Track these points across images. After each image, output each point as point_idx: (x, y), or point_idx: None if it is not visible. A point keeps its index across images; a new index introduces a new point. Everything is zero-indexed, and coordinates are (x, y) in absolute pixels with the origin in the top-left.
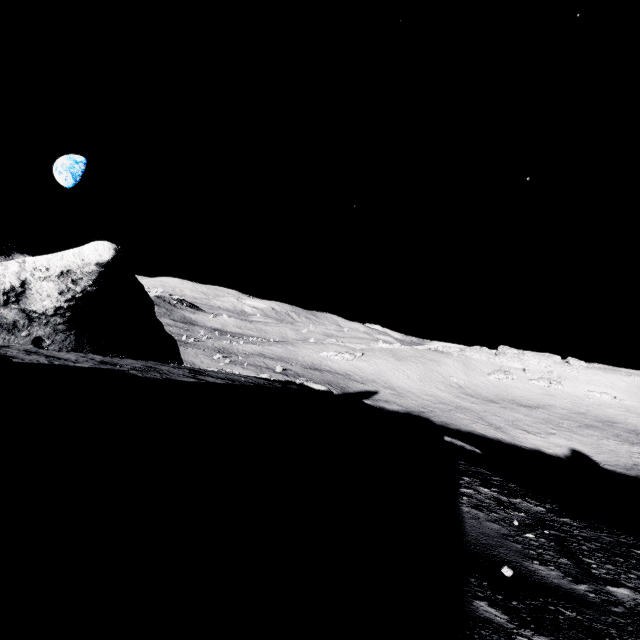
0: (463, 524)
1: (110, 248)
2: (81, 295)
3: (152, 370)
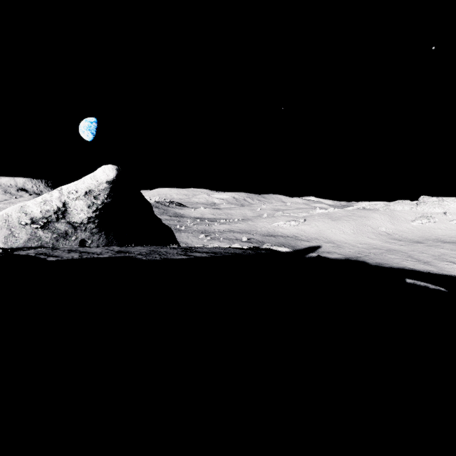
0: None
1: (113, 169)
2: (102, 206)
3: (154, 253)
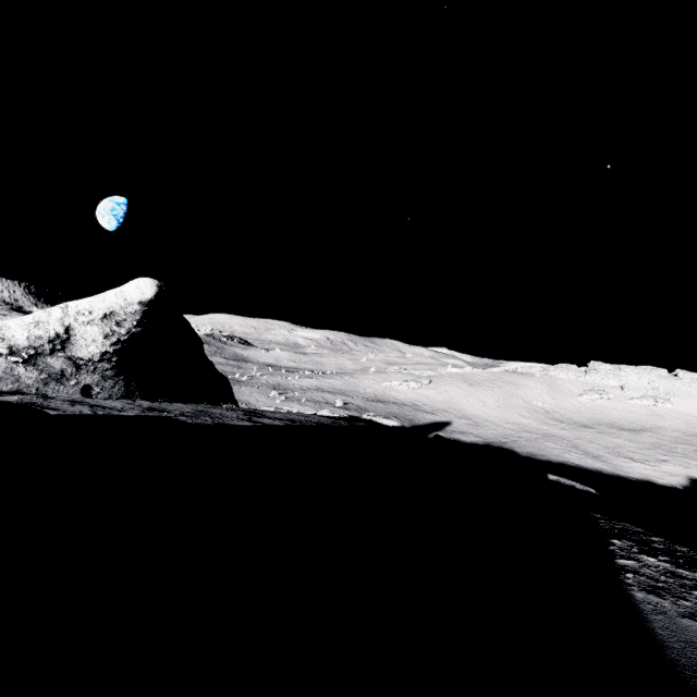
0: (649, 625)
1: (152, 285)
2: (126, 337)
3: (203, 414)
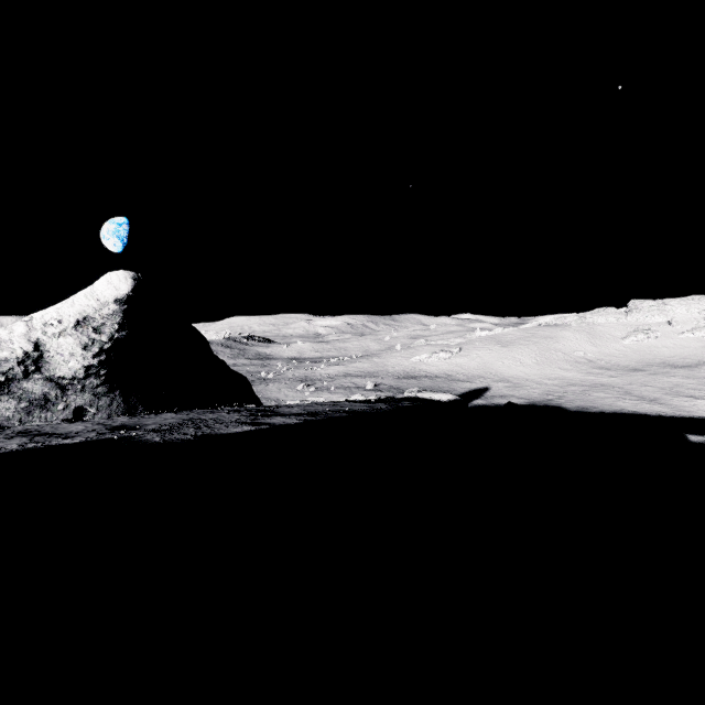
0: None
1: (126, 277)
2: (110, 345)
3: (188, 424)
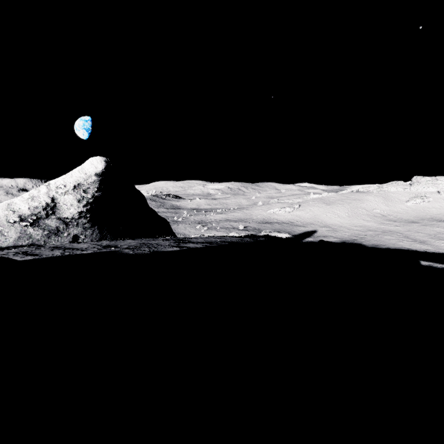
0: None
1: (101, 160)
2: (92, 200)
3: (143, 246)
